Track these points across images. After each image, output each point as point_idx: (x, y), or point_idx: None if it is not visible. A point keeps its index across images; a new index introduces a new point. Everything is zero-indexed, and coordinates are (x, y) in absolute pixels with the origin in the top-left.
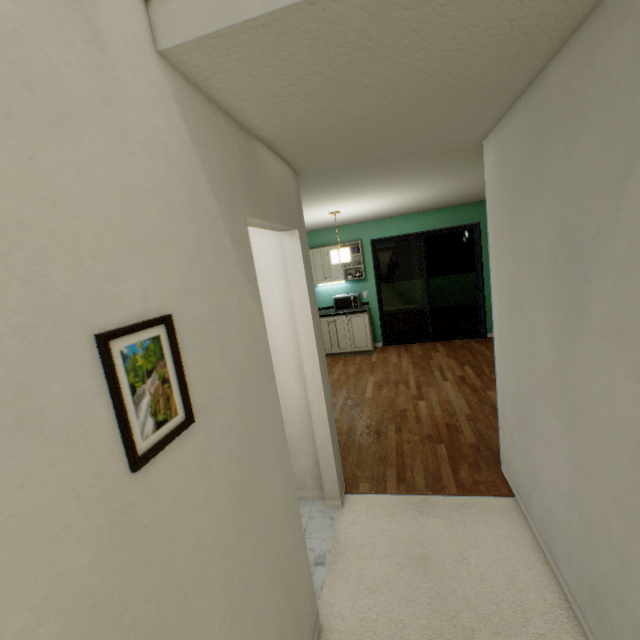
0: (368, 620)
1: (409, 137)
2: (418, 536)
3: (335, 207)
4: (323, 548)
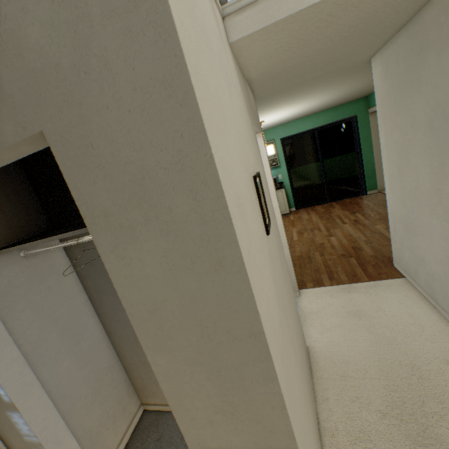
0: (333, 341)
1: (328, 64)
2: (350, 303)
3: (263, 118)
4: None
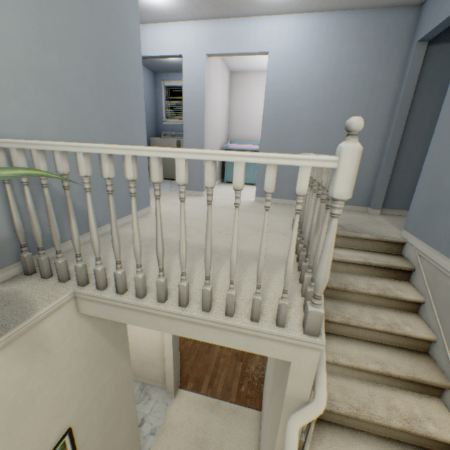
0: None
1: None
2: (205, 426)
3: None
4: (157, 424)
